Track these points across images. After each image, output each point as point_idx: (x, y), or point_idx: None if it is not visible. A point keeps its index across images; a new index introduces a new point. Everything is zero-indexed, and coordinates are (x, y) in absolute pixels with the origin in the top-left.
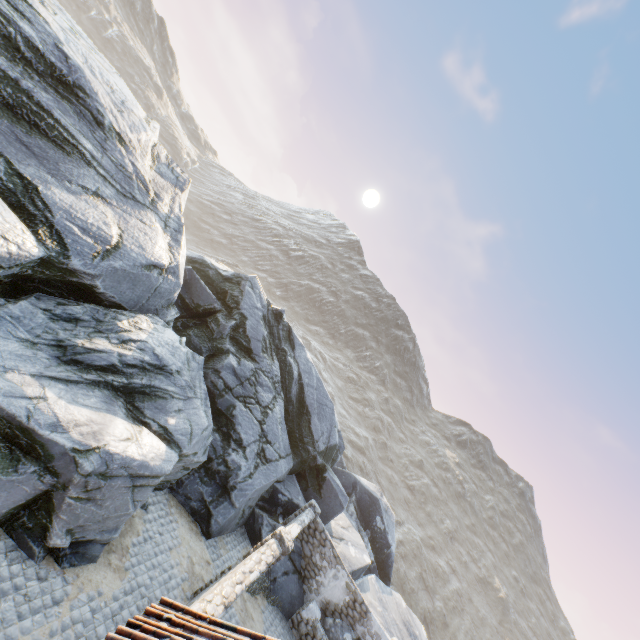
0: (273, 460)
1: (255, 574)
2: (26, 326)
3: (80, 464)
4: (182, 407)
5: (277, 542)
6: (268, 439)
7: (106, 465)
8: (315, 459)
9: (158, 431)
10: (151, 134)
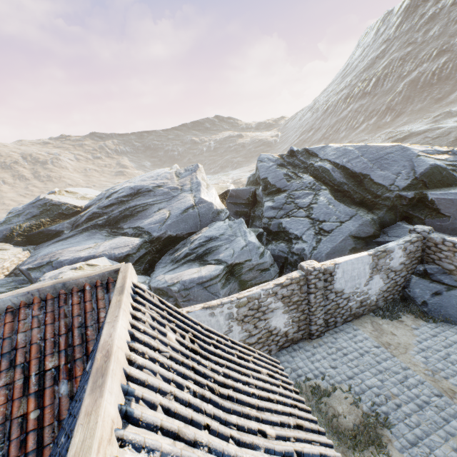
0: (334, 229)
1: (254, 292)
2: (164, 263)
3: (171, 289)
4: (228, 246)
5: (299, 271)
6: (321, 220)
7: (183, 285)
8: (401, 197)
9: (215, 263)
10: (172, 171)
